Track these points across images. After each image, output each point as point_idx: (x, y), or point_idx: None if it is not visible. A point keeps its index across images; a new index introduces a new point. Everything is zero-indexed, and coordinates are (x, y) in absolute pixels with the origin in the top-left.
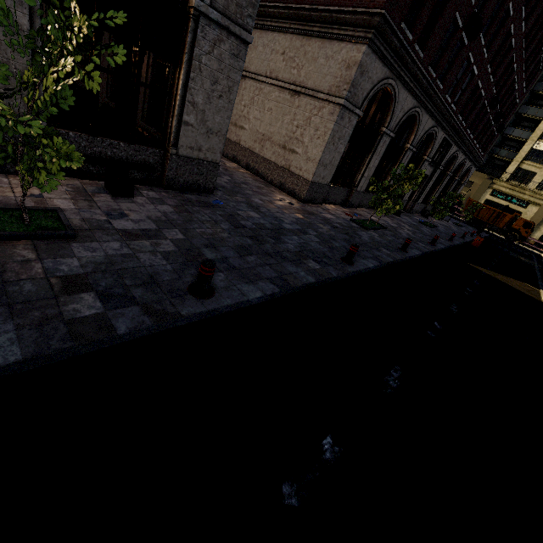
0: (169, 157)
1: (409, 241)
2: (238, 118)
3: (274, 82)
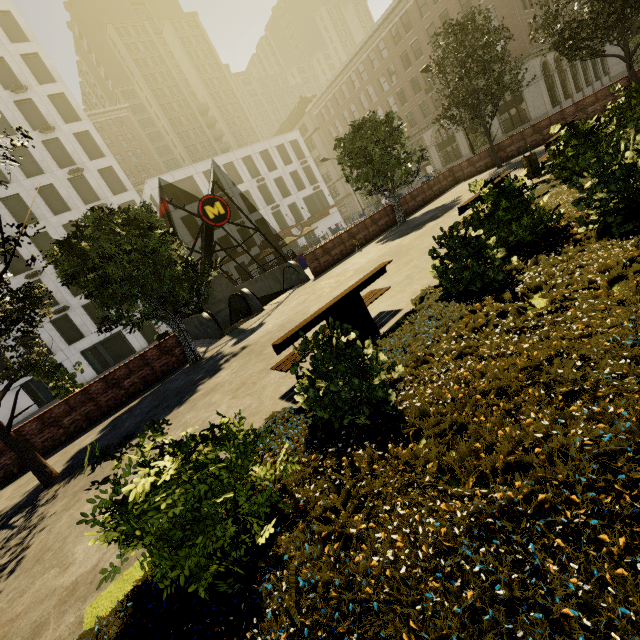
0: (530, 123)
1: None
2: None
3: None
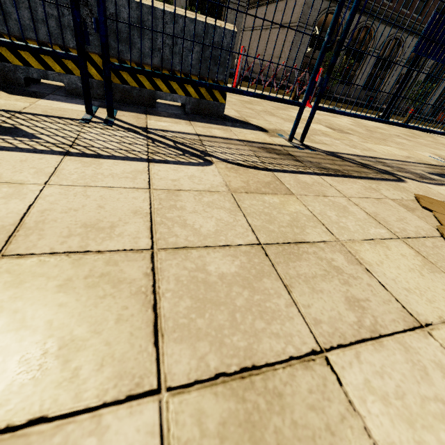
0: None
1: (327, 88)
2: (263, 51)
3: (277, 26)
